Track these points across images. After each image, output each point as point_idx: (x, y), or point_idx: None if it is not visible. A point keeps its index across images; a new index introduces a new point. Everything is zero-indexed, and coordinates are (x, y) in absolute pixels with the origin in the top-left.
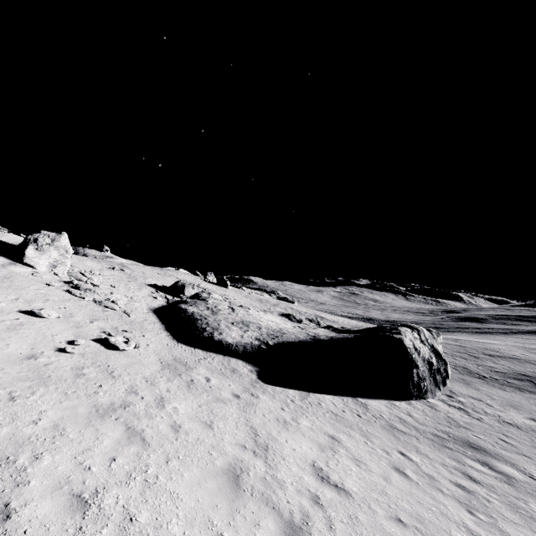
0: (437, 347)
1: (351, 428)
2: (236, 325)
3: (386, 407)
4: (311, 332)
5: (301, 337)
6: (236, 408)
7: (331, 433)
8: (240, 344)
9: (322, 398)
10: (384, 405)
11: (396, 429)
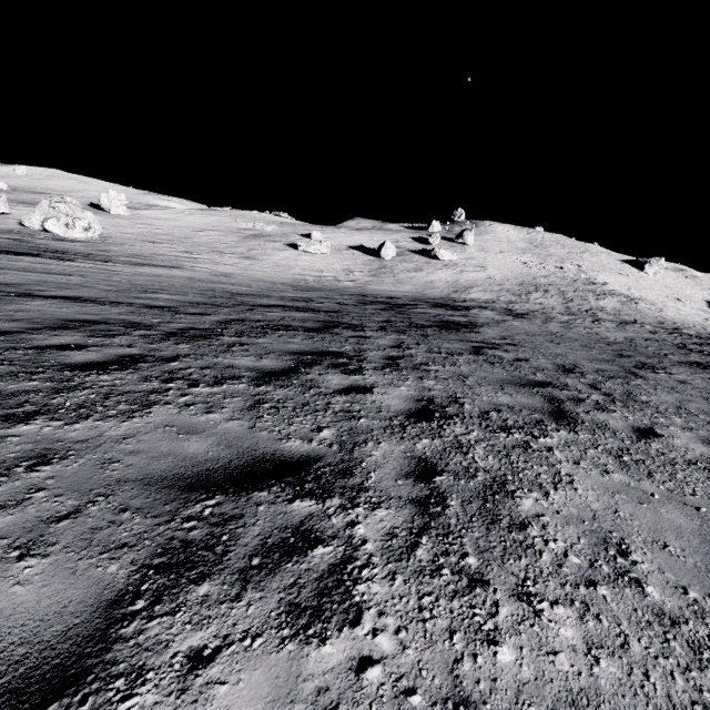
0: None
1: None
2: None
3: None
4: None
5: None
6: None
7: None
8: None
9: None
10: None
11: None
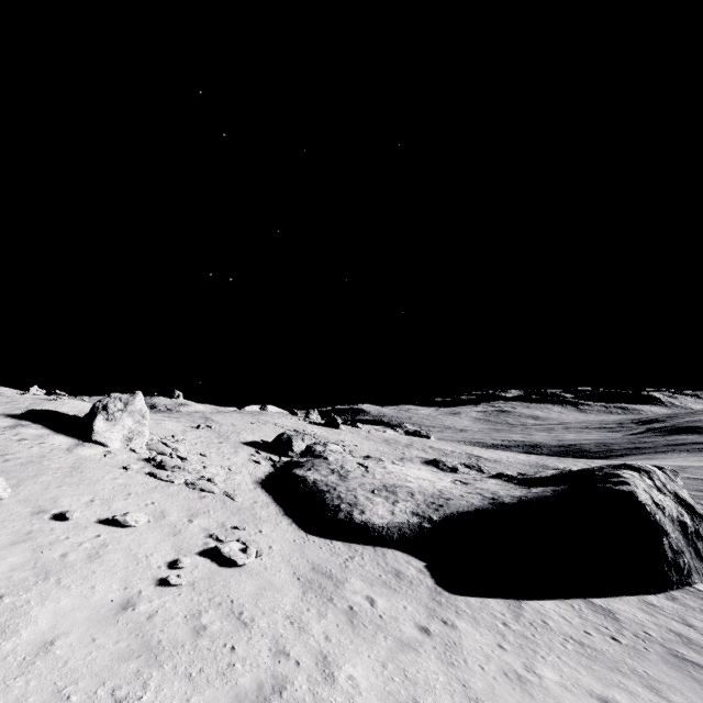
0: (684, 496)
1: (620, 672)
2: (379, 494)
3: (643, 612)
4: (485, 491)
5: (476, 503)
6: (436, 658)
7: (598, 691)
8: (393, 526)
9: (542, 608)
10: (638, 608)
11: (687, 661)
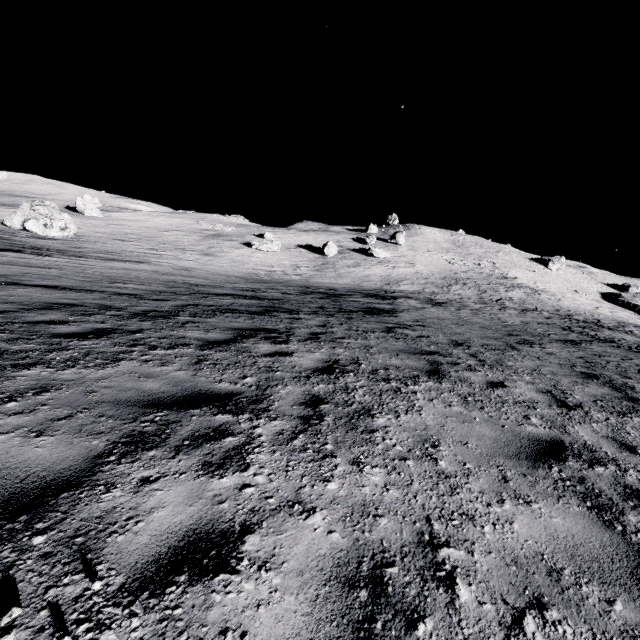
0: None
1: None
2: None
3: None
4: None
5: None
6: (610, 307)
7: None
8: (637, 307)
9: None
10: None
11: None
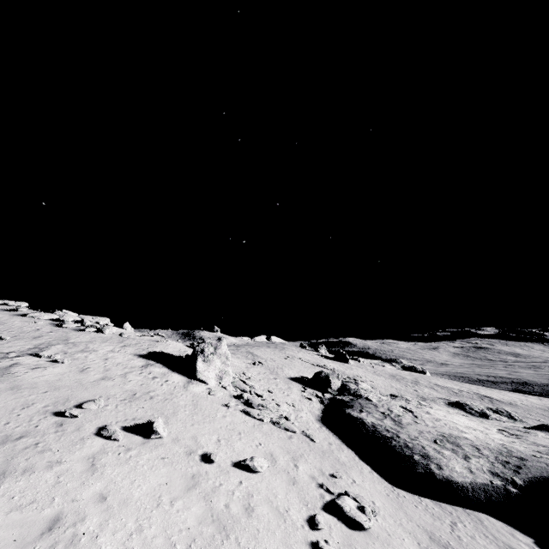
0: None
1: None
2: (443, 445)
3: None
4: None
5: None
6: None
7: None
8: (477, 486)
9: None
10: None
11: None
